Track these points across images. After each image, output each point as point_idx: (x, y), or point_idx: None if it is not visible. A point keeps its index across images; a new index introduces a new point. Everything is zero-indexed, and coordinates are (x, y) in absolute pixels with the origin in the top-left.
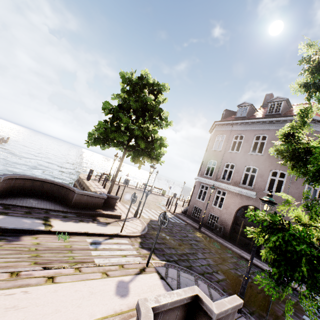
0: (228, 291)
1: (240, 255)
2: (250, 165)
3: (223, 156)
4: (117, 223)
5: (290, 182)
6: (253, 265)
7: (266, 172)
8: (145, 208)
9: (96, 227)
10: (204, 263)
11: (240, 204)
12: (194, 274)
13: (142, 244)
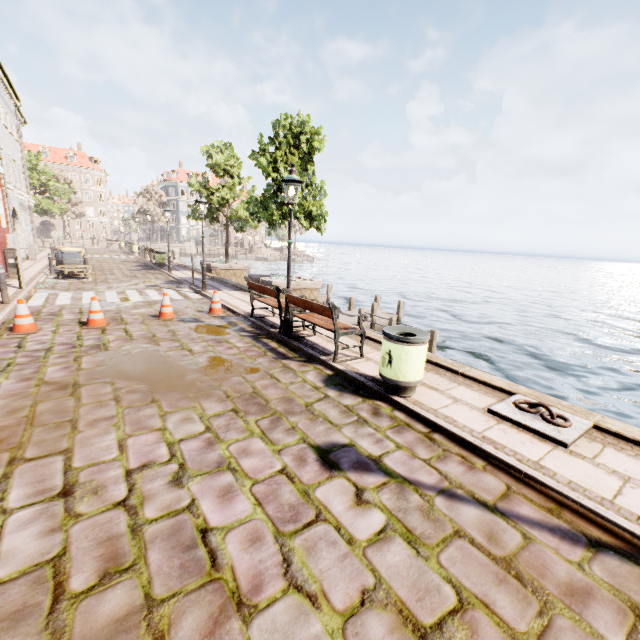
0: None
1: None
2: None
3: None
4: None
5: None
6: None
7: None
8: None
9: None
10: None
11: None
12: None
13: None
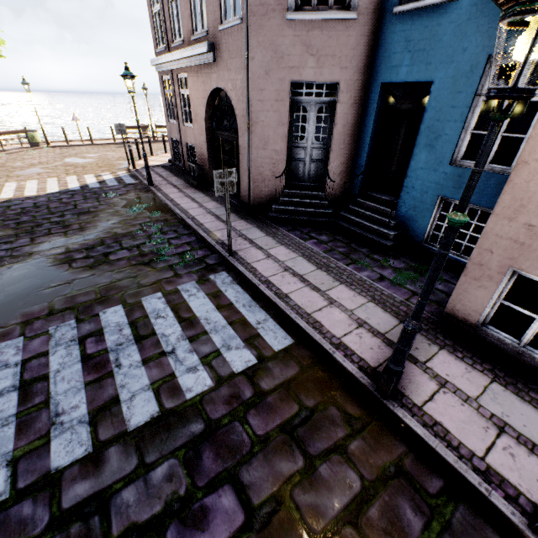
0: None
1: (178, 215)
2: None
3: None
4: None
5: None
6: (183, 228)
7: None
8: (53, 178)
9: None
10: None
11: (204, 96)
12: None
13: None
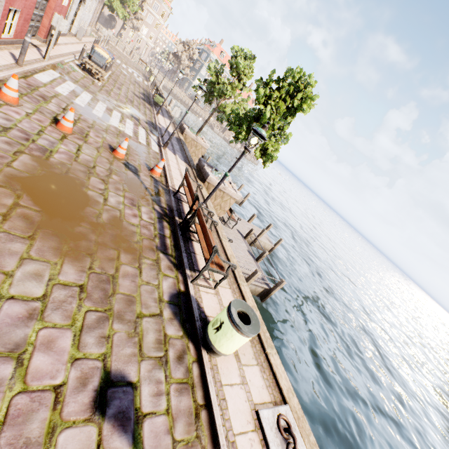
0: None
1: None
2: None
3: None
4: None
5: None
6: None
7: None
8: None
9: None
10: None
11: None
12: None
13: None
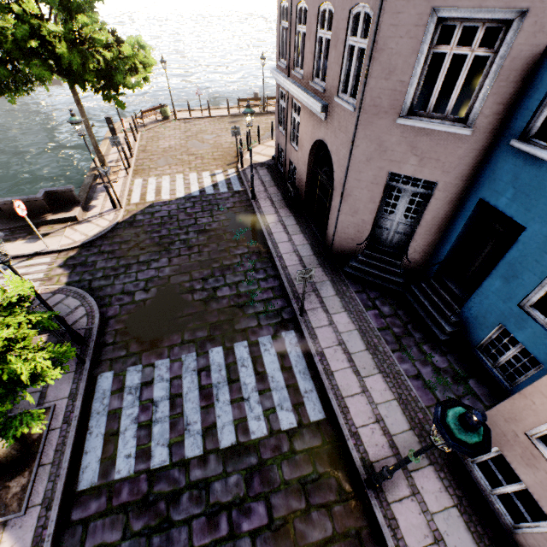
0: (120, 318)
1: (270, 249)
2: (323, 2)
3: None
4: (64, 230)
5: (370, 54)
6: (271, 266)
7: (343, 23)
8: (180, 174)
9: (20, 247)
10: (145, 277)
11: (312, 138)
12: (87, 299)
13: (70, 260)
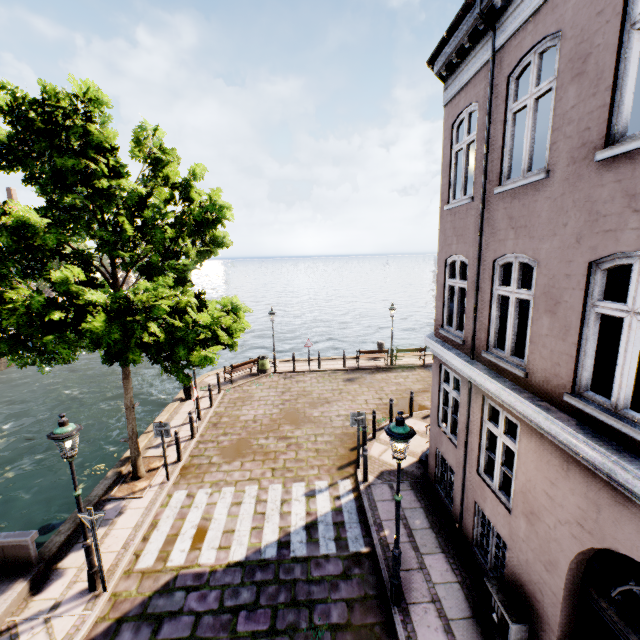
0: None
1: None
2: (621, 251)
3: (483, 226)
4: None
5: None
6: None
7: None
8: (253, 483)
9: None
10: None
11: (588, 528)
12: None
13: None
